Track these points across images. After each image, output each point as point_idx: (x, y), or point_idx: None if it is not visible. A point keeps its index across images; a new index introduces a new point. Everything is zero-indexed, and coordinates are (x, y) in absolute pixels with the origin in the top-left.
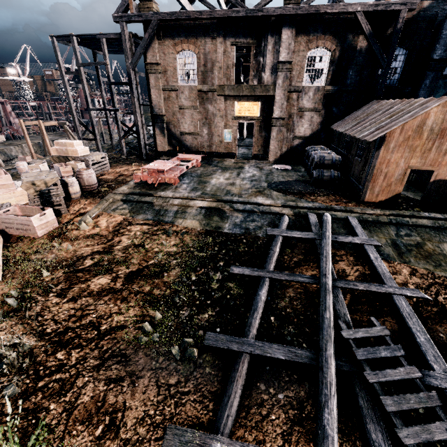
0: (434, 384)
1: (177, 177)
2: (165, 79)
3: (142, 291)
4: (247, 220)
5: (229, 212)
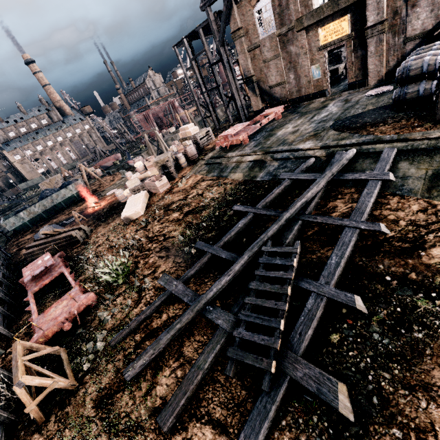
0: (305, 287)
1: (246, 136)
2: (248, 40)
3: (189, 221)
4: (280, 167)
5: (269, 162)
